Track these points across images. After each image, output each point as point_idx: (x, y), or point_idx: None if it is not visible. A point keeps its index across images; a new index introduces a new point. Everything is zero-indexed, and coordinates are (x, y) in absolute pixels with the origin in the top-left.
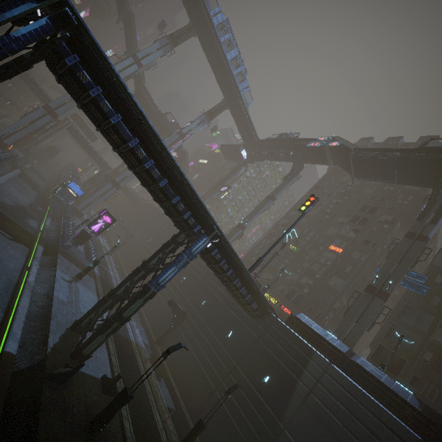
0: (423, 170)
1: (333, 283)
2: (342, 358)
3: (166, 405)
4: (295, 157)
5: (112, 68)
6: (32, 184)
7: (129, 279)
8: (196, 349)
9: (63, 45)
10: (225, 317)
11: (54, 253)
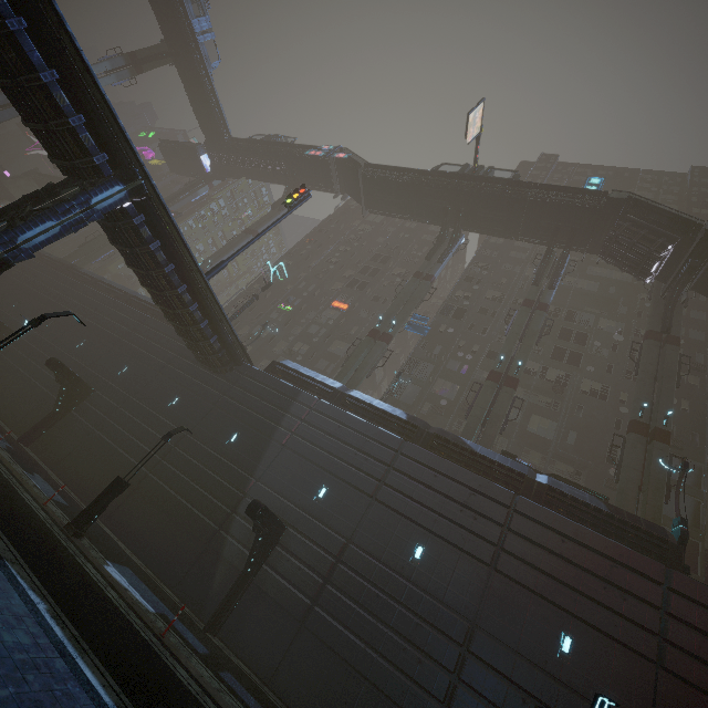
0: (434, 199)
1: (336, 348)
2: (334, 393)
3: (48, 496)
4: (290, 175)
5: None
6: None
7: None
8: (112, 433)
9: None
10: (168, 381)
11: None
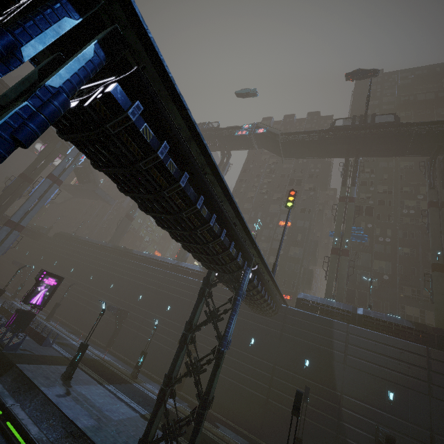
0: (337, 145)
1: (293, 253)
2: (353, 316)
3: None
4: (222, 146)
5: (190, 115)
6: None
7: (180, 352)
8: (227, 372)
9: (118, 88)
10: (238, 327)
11: (7, 368)
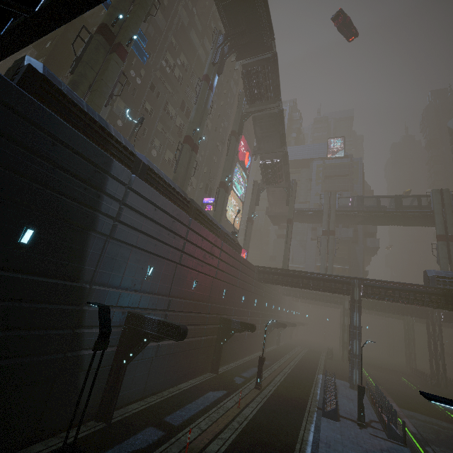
0: None
1: None
2: (137, 163)
3: None
4: None
5: None
6: None
7: None
8: None
9: None
10: None
11: None
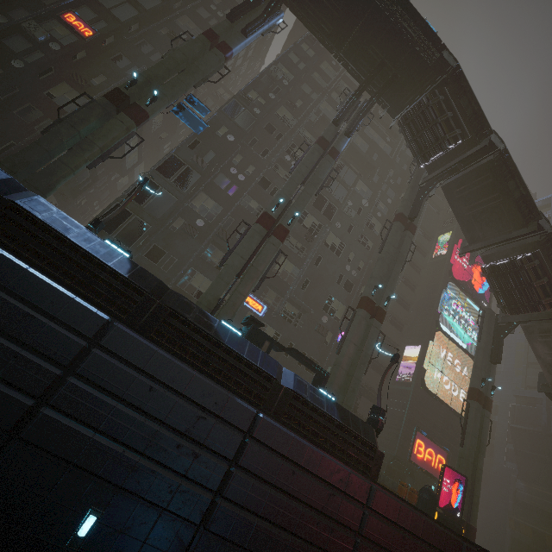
0: None
1: (60, 97)
2: None
3: None
4: None
5: None
6: None
7: None
8: None
9: None
10: None
11: None
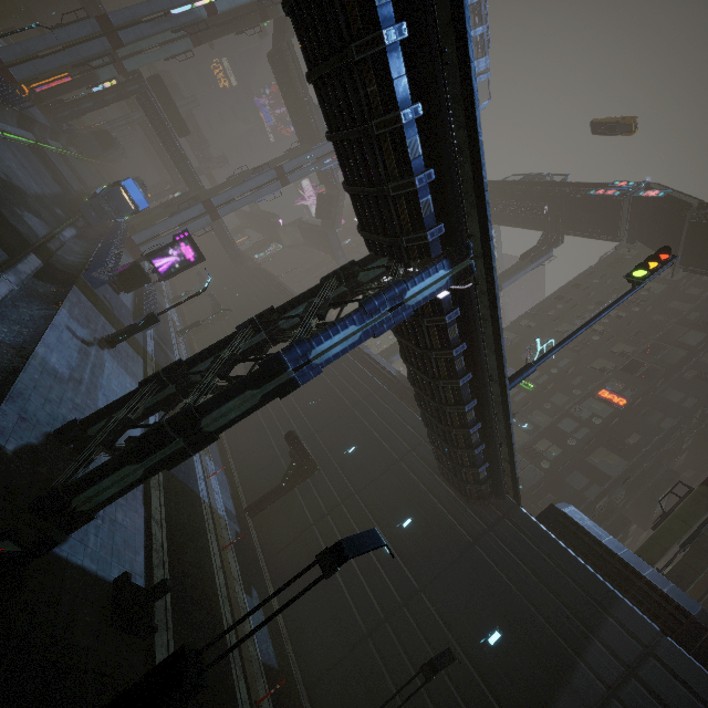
0: None
1: (600, 461)
2: (692, 629)
3: (261, 655)
4: (552, 219)
5: None
6: (56, 173)
7: (227, 343)
8: (330, 540)
9: None
10: (398, 485)
11: (65, 283)
